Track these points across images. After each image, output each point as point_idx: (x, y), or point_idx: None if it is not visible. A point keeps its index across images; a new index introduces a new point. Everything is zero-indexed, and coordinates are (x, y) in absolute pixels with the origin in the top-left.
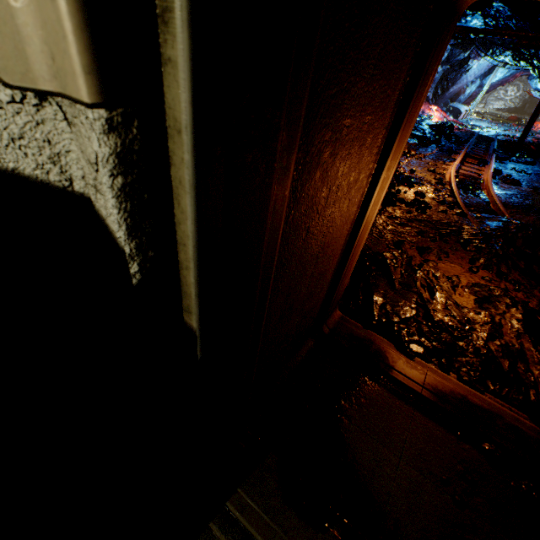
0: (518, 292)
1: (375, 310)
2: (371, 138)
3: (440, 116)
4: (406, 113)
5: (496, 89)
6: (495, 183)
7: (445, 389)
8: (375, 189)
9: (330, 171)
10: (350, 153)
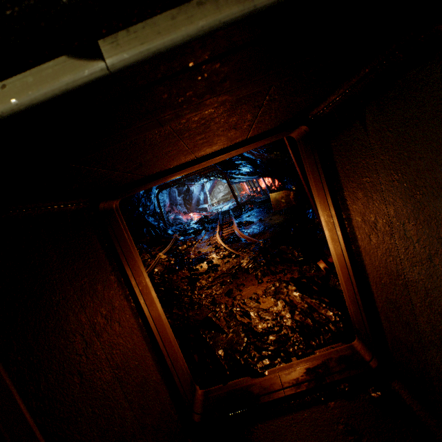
0: (287, 274)
1: (223, 362)
2: (102, 284)
3: (198, 215)
4: (119, 257)
5: (214, 190)
6: (243, 229)
7: (295, 374)
8: (138, 299)
9: (69, 327)
10: (85, 304)
